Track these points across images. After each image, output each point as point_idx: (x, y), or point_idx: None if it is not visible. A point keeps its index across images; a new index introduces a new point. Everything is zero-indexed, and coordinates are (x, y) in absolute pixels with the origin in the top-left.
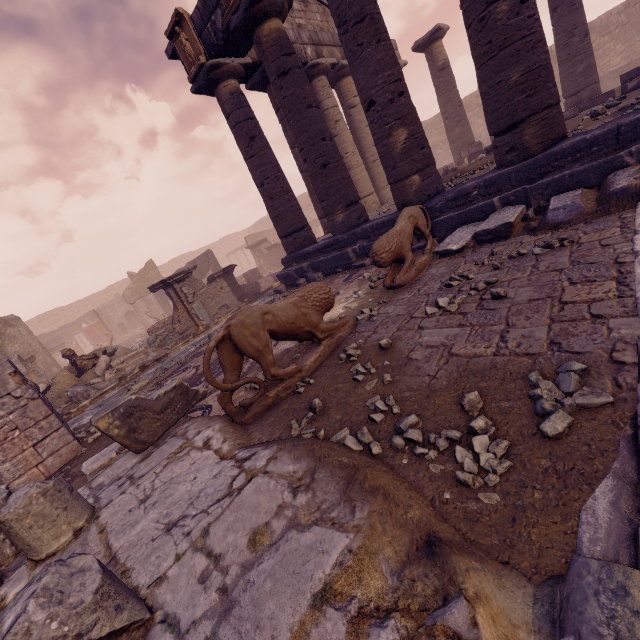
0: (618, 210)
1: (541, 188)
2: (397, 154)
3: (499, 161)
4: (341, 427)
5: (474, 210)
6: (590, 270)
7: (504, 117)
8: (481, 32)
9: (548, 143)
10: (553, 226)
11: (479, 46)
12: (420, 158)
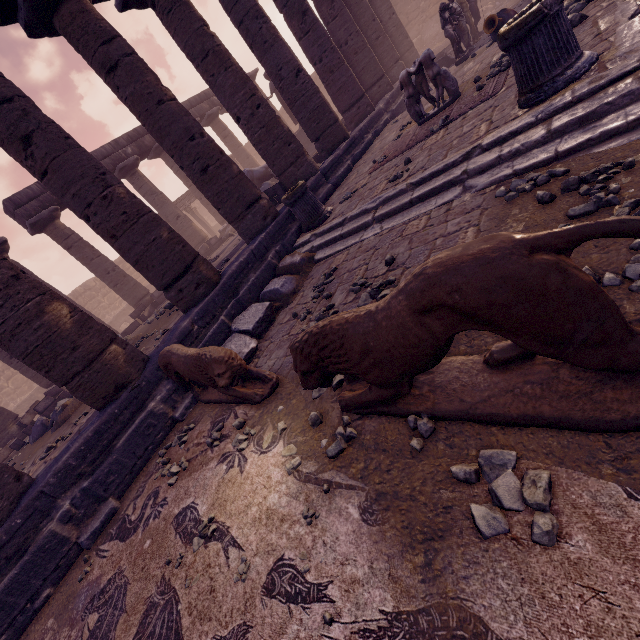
0: (310, 269)
1: (247, 294)
2: (70, 330)
3: (192, 299)
4: (613, 242)
5: (213, 335)
6: (388, 237)
7: (176, 263)
8: (110, 206)
9: (218, 274)
10: (293, 293)
11: (114, 217)
12: (103, 328)
